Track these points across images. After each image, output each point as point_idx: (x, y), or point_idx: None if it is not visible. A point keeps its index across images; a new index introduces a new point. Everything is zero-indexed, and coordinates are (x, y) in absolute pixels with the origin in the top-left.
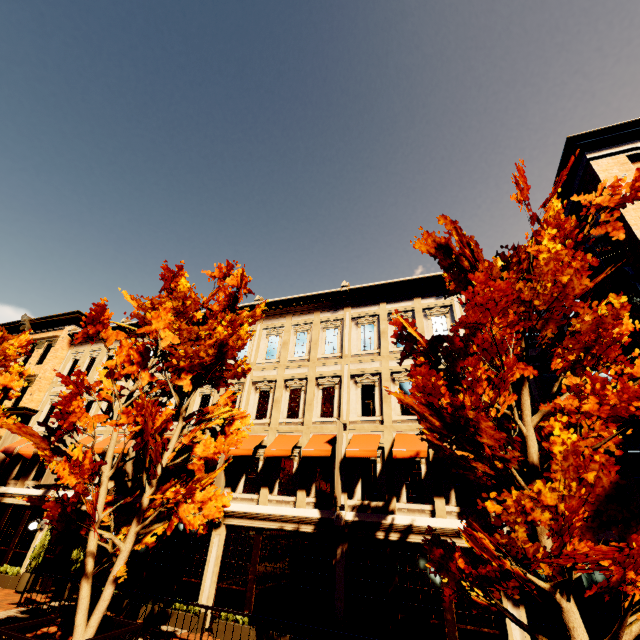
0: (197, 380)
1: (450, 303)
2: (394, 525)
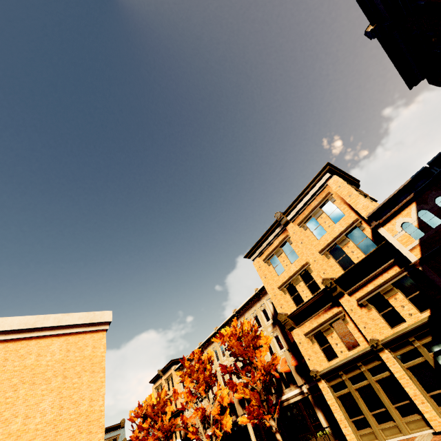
0: (205, 390)
1: (263, 302)
2: (284, 400)
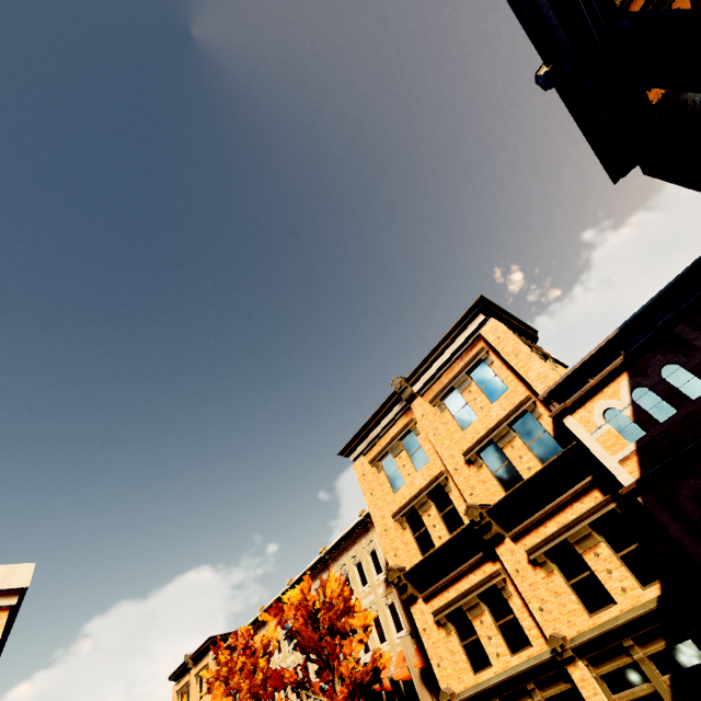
0: None
1: (373, 538)
2: None
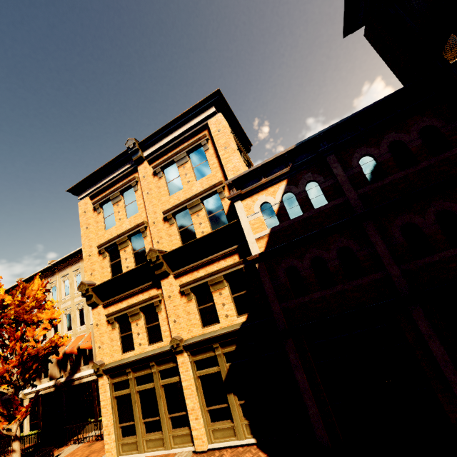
0: None
1: None
2: (76, 378)
